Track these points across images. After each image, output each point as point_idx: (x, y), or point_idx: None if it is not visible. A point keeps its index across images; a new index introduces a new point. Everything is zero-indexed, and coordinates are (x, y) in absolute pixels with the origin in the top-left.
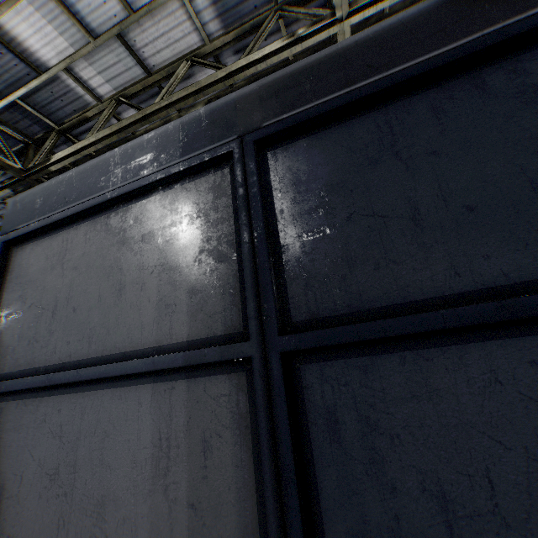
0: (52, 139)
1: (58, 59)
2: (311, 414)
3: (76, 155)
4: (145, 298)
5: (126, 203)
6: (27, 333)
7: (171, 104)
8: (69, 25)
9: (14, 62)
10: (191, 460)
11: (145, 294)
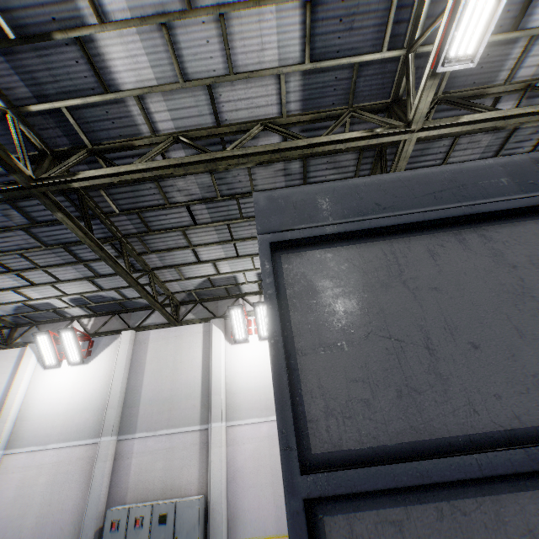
0: (80, 156)
1: (135, 85)
2: None
3: (114, 178)
4: None
5: (480, 222)
6: (383, 377)
7: (246, 155)
8: (165, 62)
9: (84, 73)
10: None
11: None
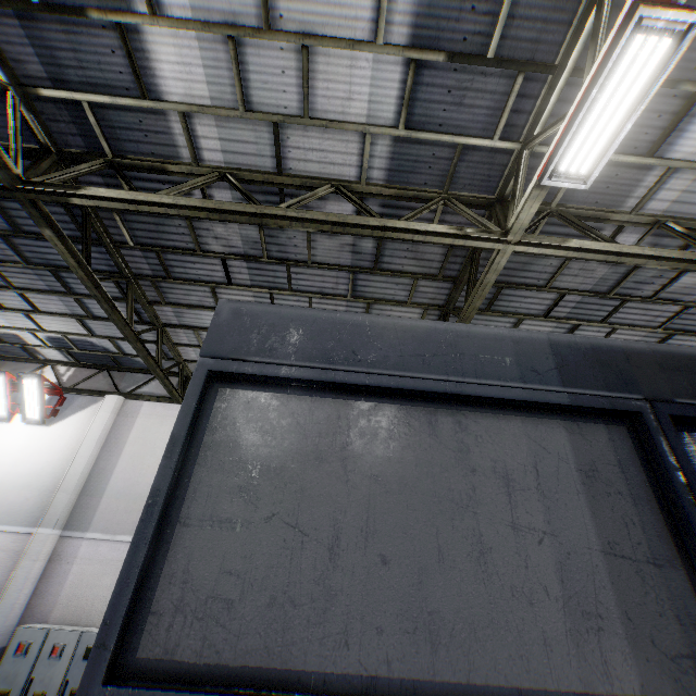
0: (94, 165)
1: (182, 99)
2: None
3: (129, 205)
4: (537, 584)
5: (463, 404)
6: (263, 576)
7: (302, 219)
8: (226, 82)
9: (120, 68)
10: None
11: (537, 578)
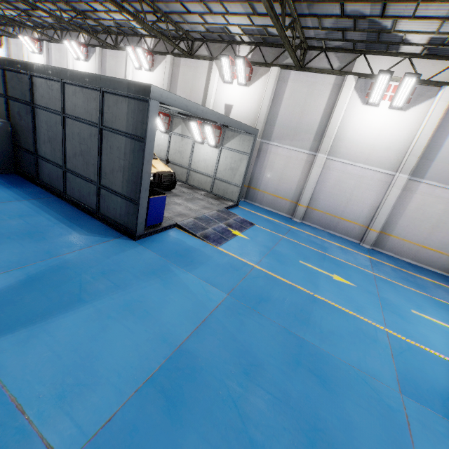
0: None
1: None
2: (10, 104)
3: None
4: None
5: None
6: None
7: None
8: None
9: None
10: (4, 106)
11: None
